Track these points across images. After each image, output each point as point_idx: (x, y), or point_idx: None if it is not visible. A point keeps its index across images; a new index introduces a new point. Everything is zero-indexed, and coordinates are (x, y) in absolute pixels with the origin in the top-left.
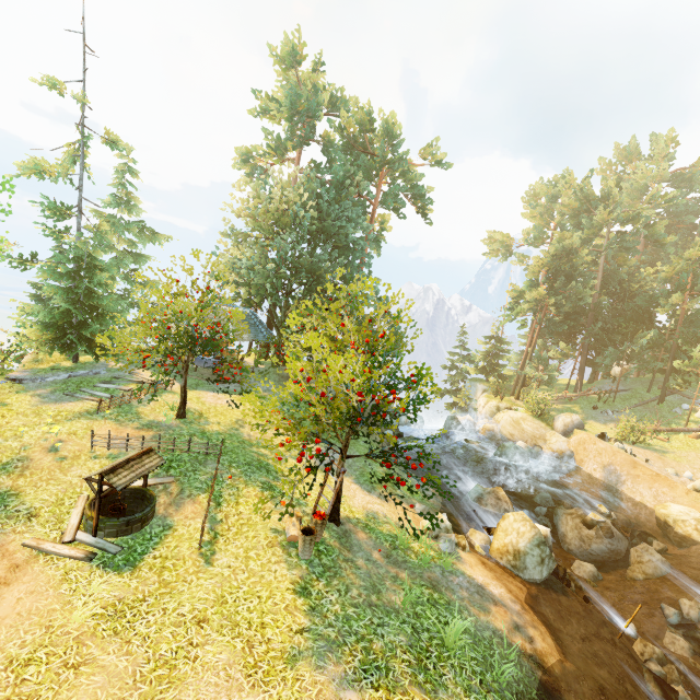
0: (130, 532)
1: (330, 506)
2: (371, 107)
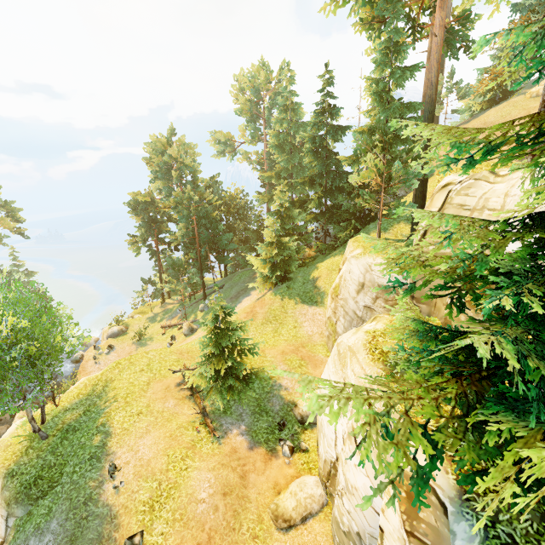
0: None
1: None
2: None
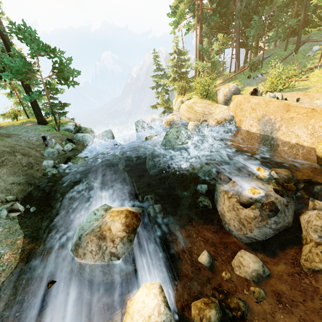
0: None
1: None
2: None
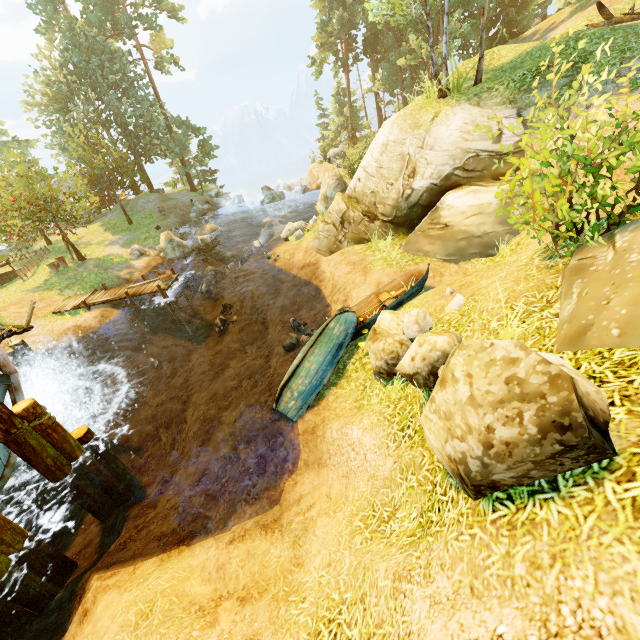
0: (6, 282)
1: (70, 255)
2: None
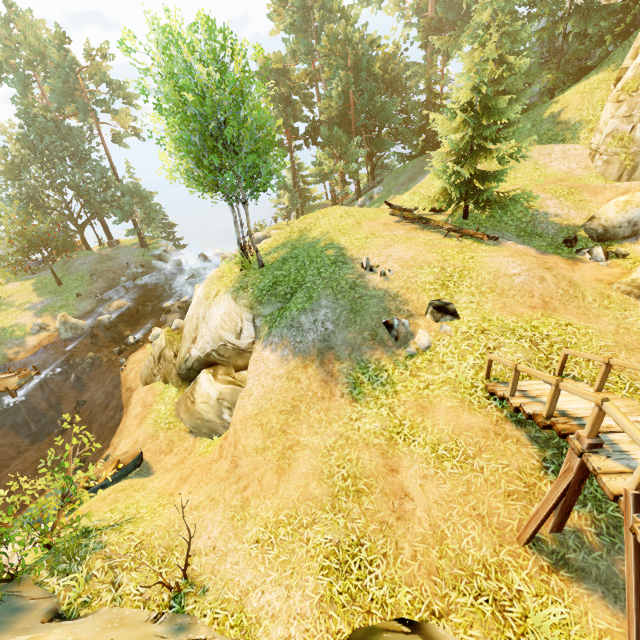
0: None
1: None
2: (31, 38)
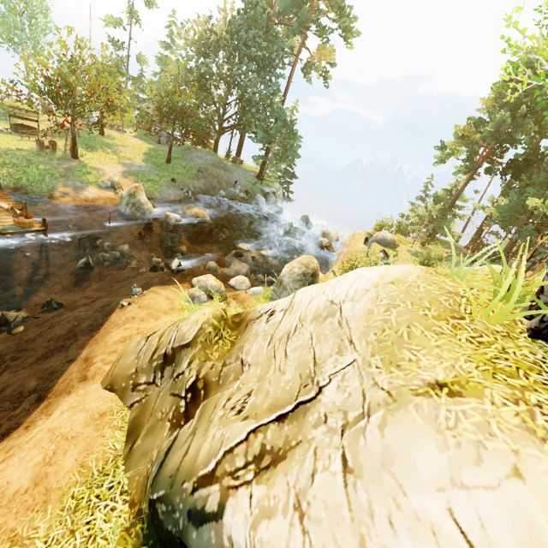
0: (18, 133)
1: (65, 146)
2: None
